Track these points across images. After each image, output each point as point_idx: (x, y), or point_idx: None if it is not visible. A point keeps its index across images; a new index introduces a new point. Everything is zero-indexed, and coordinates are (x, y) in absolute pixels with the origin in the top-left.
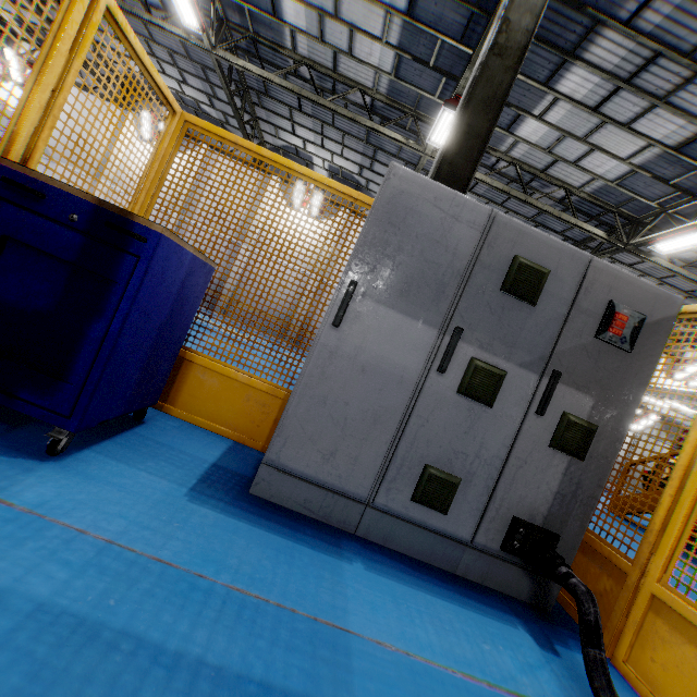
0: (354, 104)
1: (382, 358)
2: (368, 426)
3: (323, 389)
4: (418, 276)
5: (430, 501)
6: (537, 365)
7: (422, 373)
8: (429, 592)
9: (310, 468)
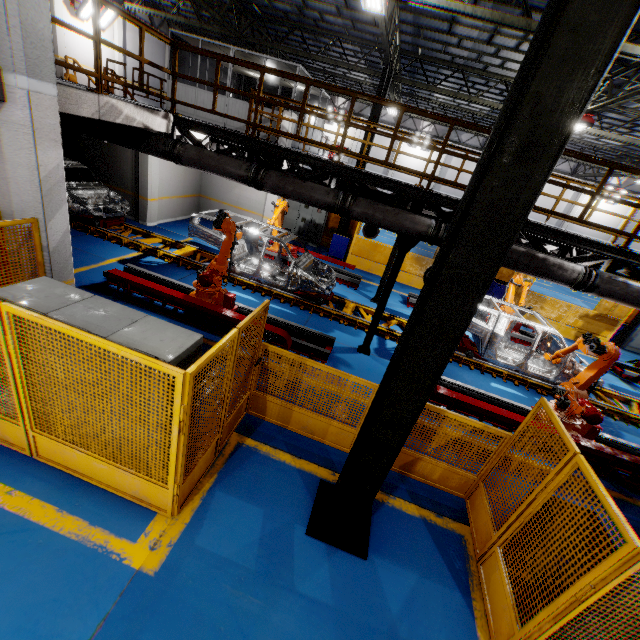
0: (583, 144)
1: None
2: None
3: (637, 337)
4: None
5: None
6: None
7: None
8: None
9: (633, 346)
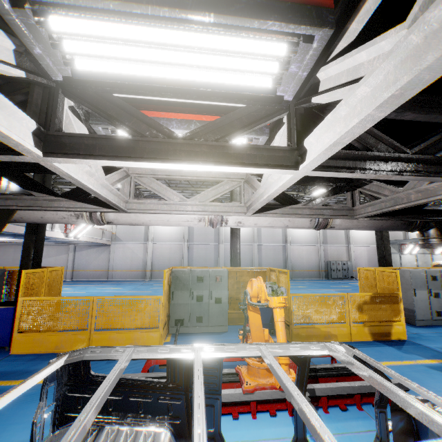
0: None
1: (422, 298)
2: (425, 308)
3: (417, 306)
4: (420, 284)
5: (438, 315)
6: (440, 289)
7: (427, 297)
8: None
9: (421, 318)
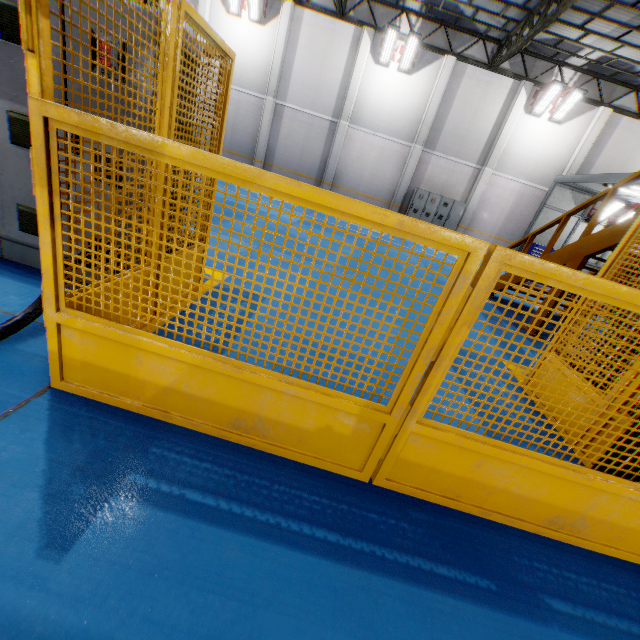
0: None
1: None
2: None
3: None
4: None
5: (30, 230)
6: None
7: None
8: (18, 280)
9: None
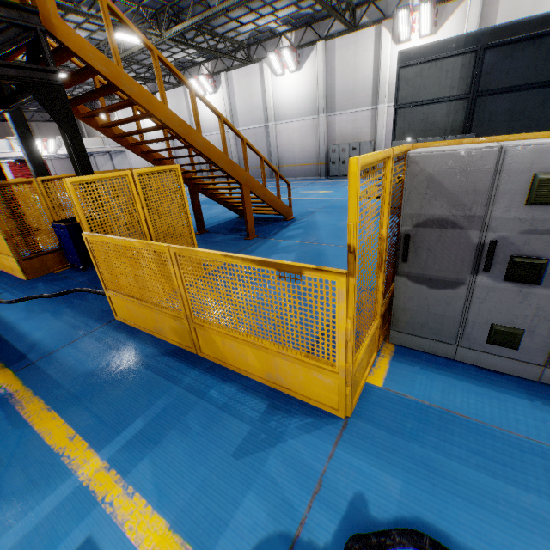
0: None
1: None
2: None
3: None
4: None
5: None
6: None
7: None
8: None
9: None
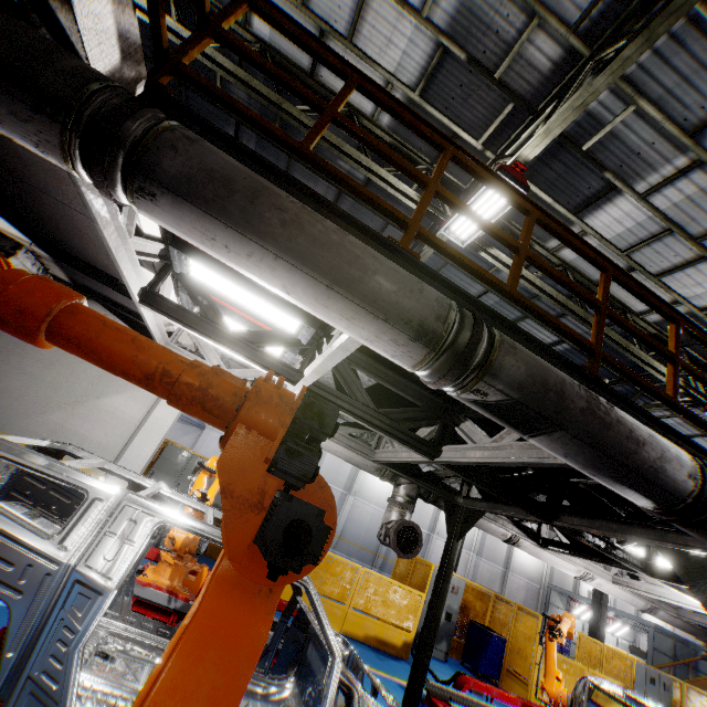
0: None
1: None
2: None
3: None
4: (640, 681)
5: None
6: (657, 696)
7: None
8: None
9: None
